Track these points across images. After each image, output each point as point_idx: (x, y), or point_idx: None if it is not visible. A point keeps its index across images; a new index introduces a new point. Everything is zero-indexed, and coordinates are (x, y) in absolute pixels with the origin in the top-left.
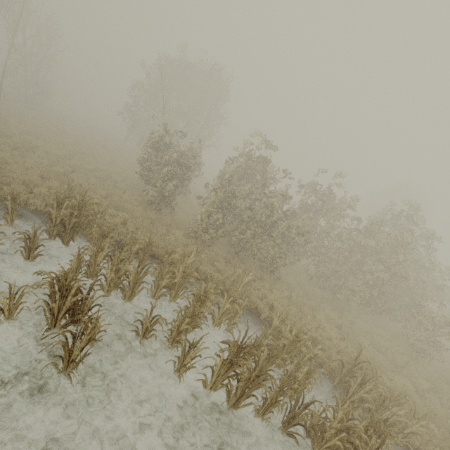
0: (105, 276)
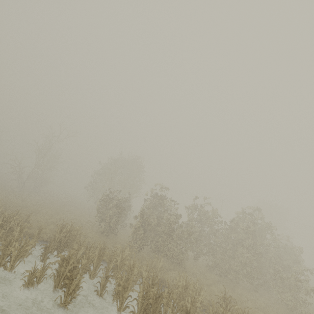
0: (81, 264)
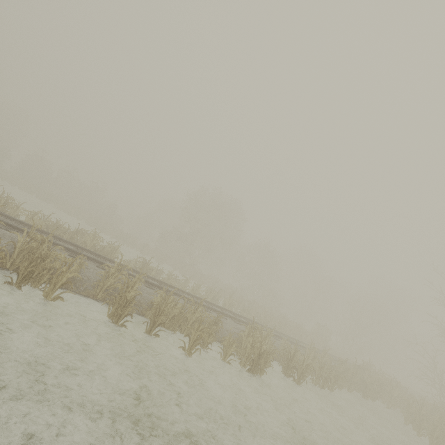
0: None
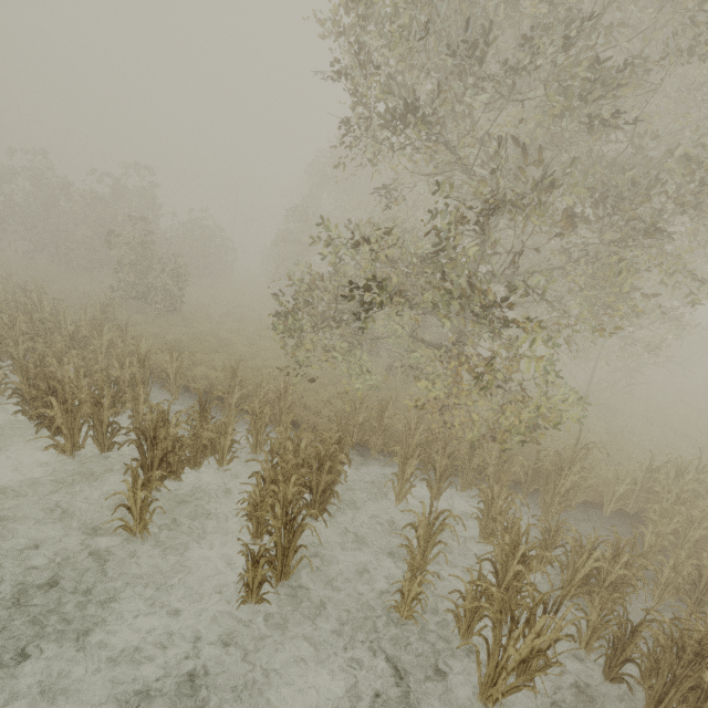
0: None
